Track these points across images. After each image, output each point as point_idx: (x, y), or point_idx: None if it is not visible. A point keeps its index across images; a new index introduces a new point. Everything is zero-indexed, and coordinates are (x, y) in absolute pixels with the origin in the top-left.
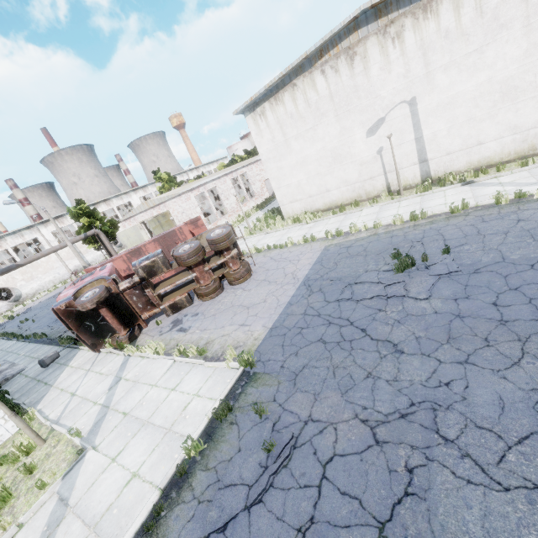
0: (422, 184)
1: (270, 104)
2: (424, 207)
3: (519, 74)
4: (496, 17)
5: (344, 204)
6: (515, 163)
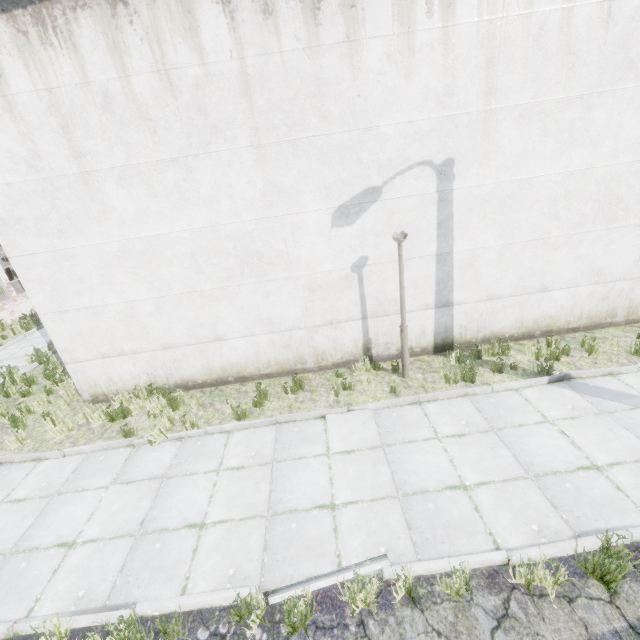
0: (460, 363)
1: (15, 31)
2: (533, 464)
3: (630, 175)
4: (628, 39)
5: (260, 374)
6: (612, 341)
